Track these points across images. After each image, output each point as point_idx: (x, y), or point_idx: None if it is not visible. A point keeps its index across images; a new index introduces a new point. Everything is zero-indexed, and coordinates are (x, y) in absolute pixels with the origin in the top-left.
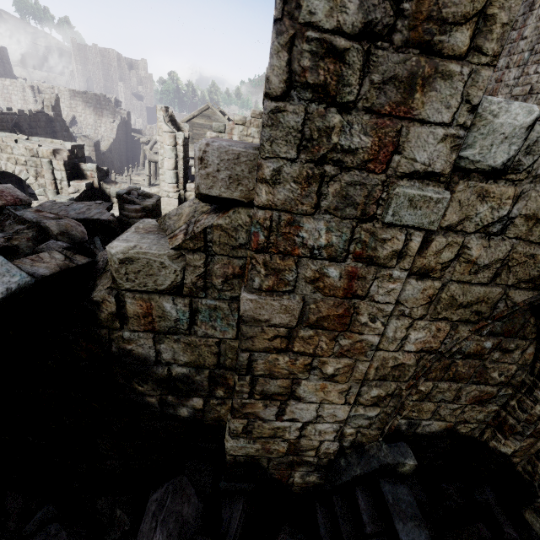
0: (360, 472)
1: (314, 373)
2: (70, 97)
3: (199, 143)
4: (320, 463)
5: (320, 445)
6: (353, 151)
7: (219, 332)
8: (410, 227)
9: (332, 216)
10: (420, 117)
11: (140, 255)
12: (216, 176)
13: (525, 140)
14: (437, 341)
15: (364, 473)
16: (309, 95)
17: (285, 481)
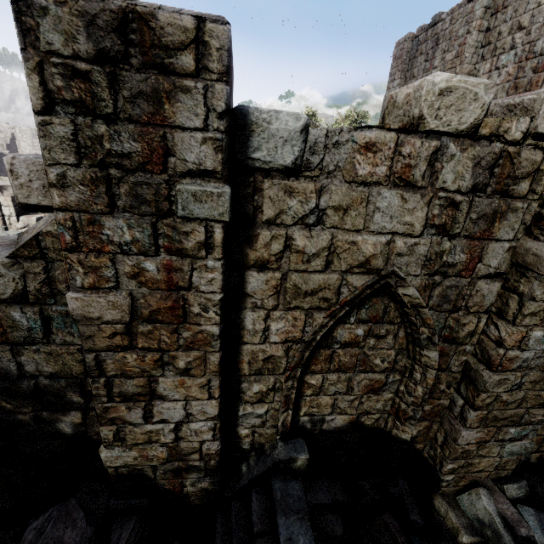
0: (256, 473)
1: (167, 369)
2: (32, 136)
3: (6, 156)
4: (208, 467)
5: (201, 447)
6: (128, 155)
7: (78, 339)
8: (205, 219)
9: (129, 214)
10: (177, 124)
11: None
12: (30, 186)
13: (305, 142)
14: (297, 330)
15: (259, 474)
16: (70, 110)
17: (179, 491)
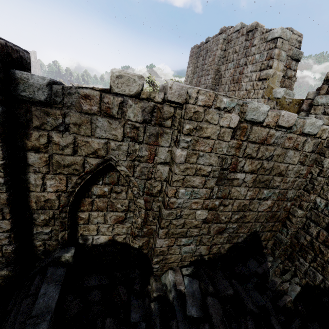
0: (42, 265)
1: None
2: None
3: None
4: (8, 261)
5: (2, 248)
6: None
7: None
8: None
9: None
10: None
11: None
12: None
13: (51, 91)
14: (63, 185)
15: (43, 265)
16: None
17: None
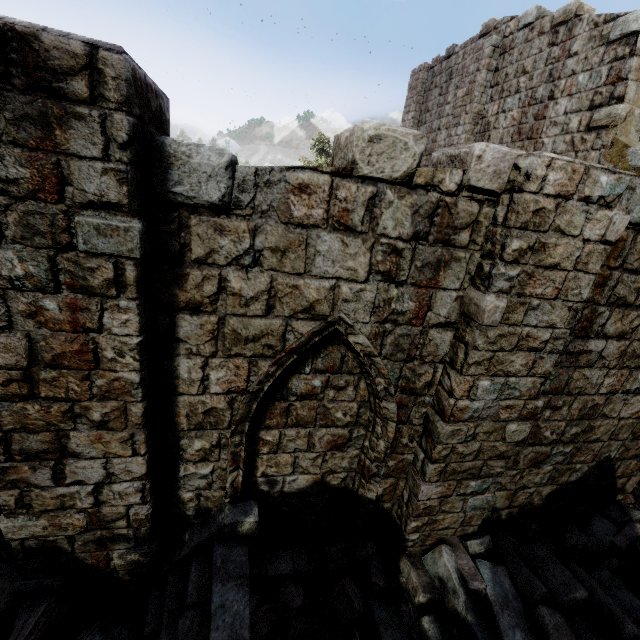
0: (199, 540)
1: (79, 421)
2: None
3: None
4: (139, 535)
5: (128, 512)
6: (14, 181)
7: None
8: (112, 255)
9: (19, 245)
10: (72, 152)
11: None
12: None
13: (233, 179)
14: (241, 379)
15: (202, 541)
16: None
17: (104, 566)
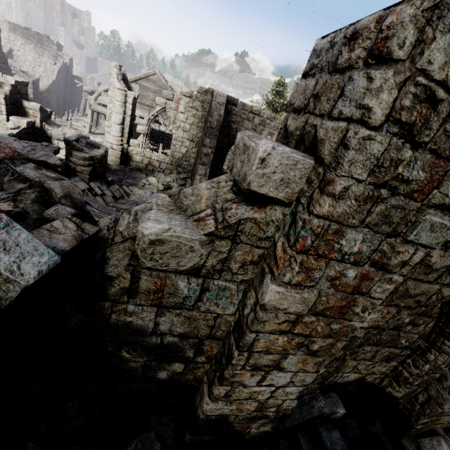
0: (302, 419)
1: (302, 349)
2: (9, 29)
3: (265, 144)
4: (276, 416)
5: (282, 403)
6: (409, 181)
7: (221, 309)
8: (421, 245)
9: (370, 230)
10: None
11: (173, 238)
12: (270, 177)
13: None
14: (384, 320)
15: (305, 421)
16: (397, 131)
17: (243, 431)
